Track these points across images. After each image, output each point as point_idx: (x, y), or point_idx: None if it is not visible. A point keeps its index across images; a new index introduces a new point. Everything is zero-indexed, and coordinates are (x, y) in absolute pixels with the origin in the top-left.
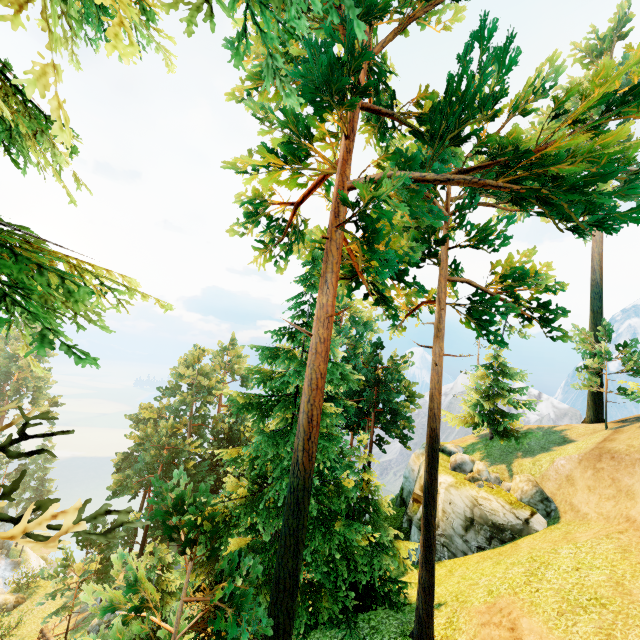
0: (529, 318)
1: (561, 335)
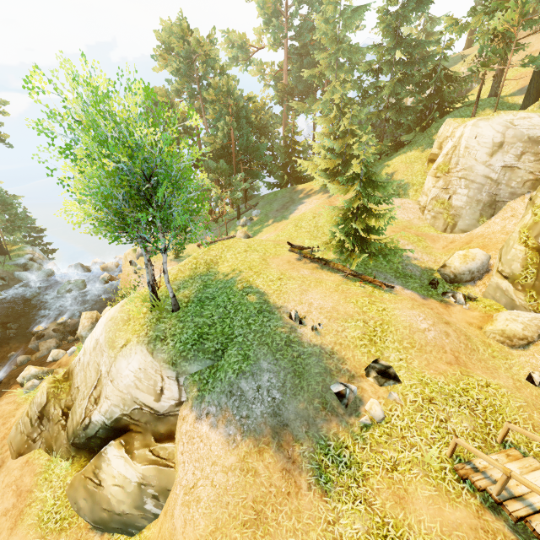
0: None
1: None
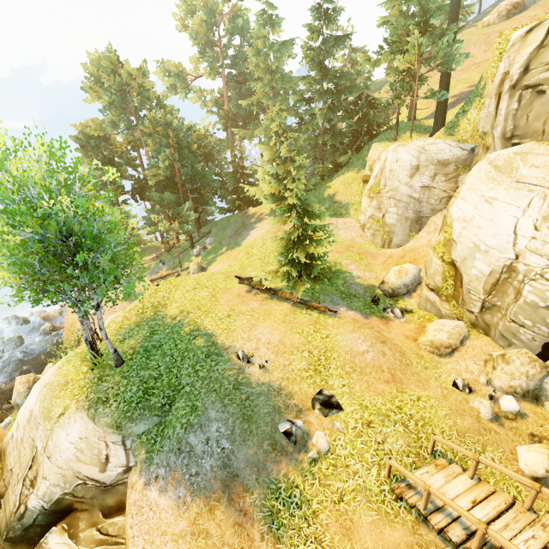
0: None
1: None
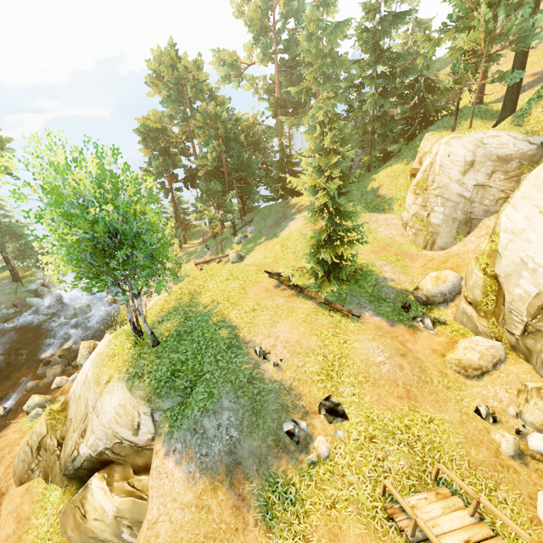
0: None
1: None
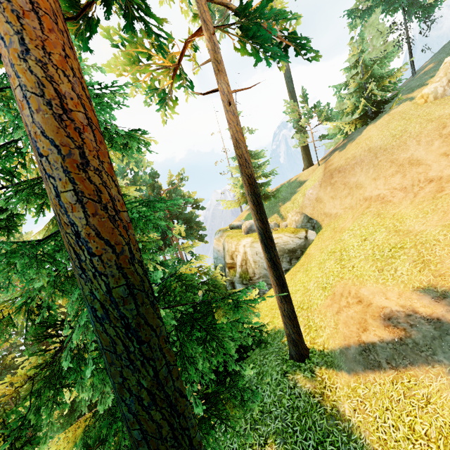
0: (286, 48)
1: (314, 57)
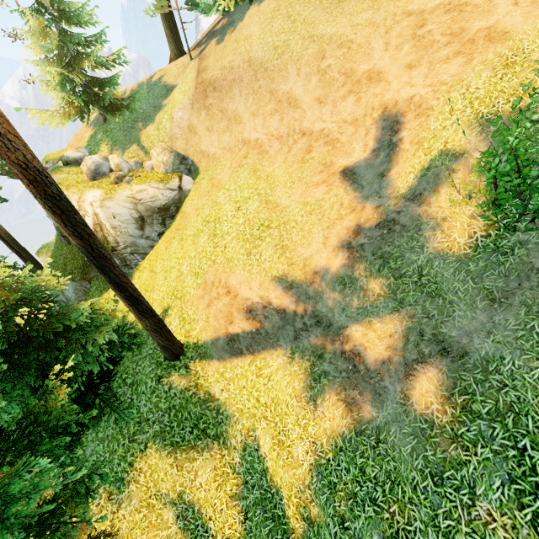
0: None
1: None
